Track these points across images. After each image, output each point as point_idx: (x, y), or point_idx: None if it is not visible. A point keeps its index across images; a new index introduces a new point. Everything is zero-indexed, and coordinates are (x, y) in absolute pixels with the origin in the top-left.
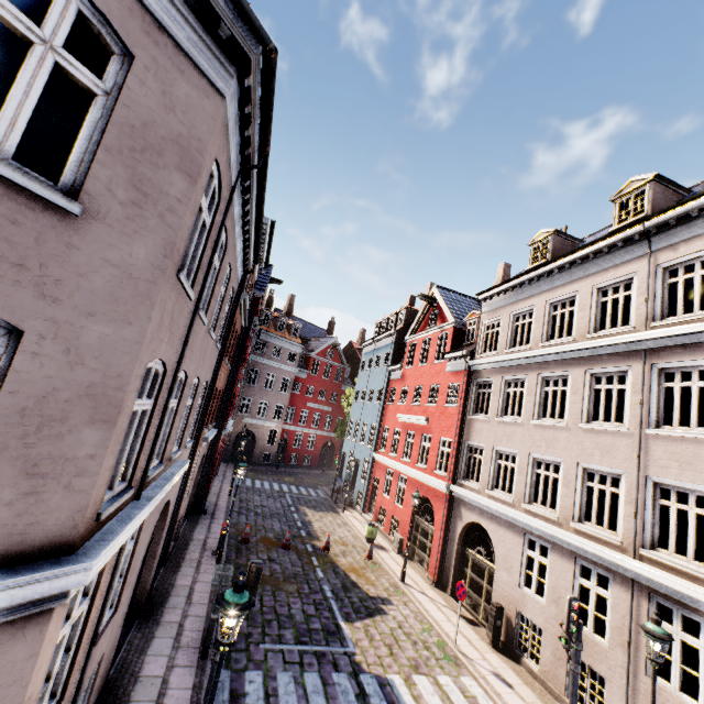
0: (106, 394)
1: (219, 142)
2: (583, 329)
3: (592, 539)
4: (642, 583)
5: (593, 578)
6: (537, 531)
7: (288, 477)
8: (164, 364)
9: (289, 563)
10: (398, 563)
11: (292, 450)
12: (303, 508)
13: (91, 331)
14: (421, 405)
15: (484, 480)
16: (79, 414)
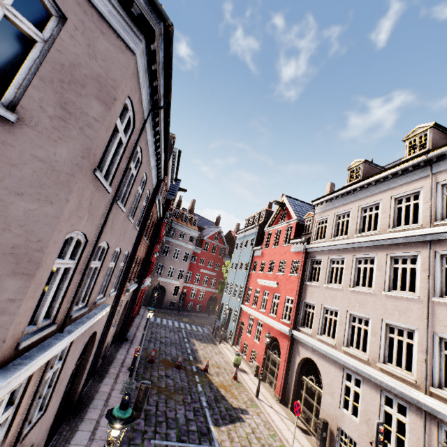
0: (27, 253)
1: (131, 85)
2: (385, 225)
3: (393, 377)
4: (433, 414)
5: (394, 406)
6: (352, 368)
7: (185, 318)
8: (85, 236)
9: (179, 379)
10: (255, 383)
11: (188, 300)
12: (192, 340)
13: (18, 206)
14: (274, 273)
15: (315, 327)
16: (3, 267)
